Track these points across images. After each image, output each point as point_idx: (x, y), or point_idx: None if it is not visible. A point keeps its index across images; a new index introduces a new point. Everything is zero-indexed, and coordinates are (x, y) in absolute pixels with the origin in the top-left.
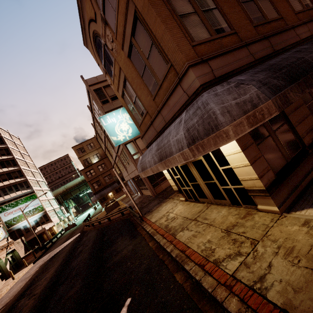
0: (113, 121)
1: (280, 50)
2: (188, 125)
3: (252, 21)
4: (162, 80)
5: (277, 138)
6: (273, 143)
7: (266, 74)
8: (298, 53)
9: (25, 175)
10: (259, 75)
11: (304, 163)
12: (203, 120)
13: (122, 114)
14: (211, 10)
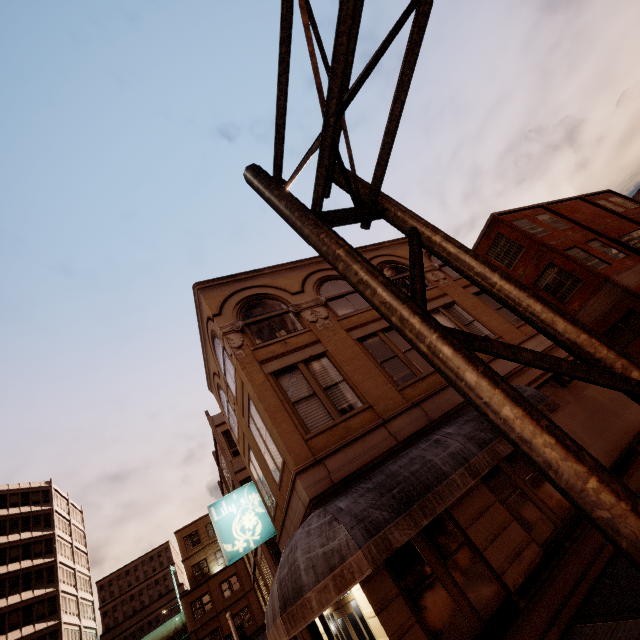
0: (231, 511)
1: (441, 417)
2: (280, 575)
3: (396, 384)
4: (281, 471)
5: (449, 578)
6: (443, 590)
7: (370, 498)
8: (433, 447)
9: (60, 610)
10: (363, 501)
11: (514, 633)
12: (291, 573)
13: (248, 495)
14: (336, 384)
